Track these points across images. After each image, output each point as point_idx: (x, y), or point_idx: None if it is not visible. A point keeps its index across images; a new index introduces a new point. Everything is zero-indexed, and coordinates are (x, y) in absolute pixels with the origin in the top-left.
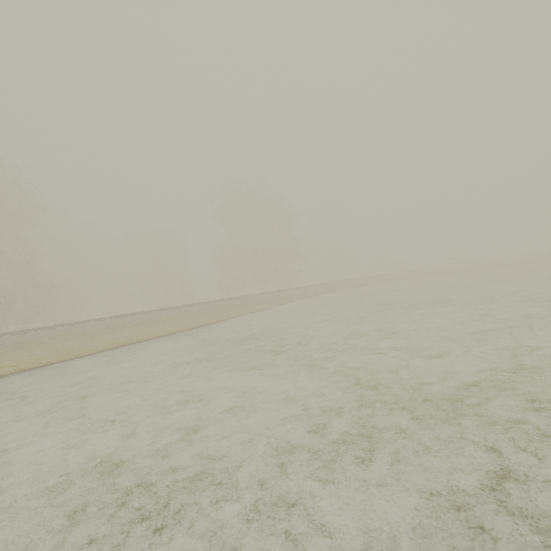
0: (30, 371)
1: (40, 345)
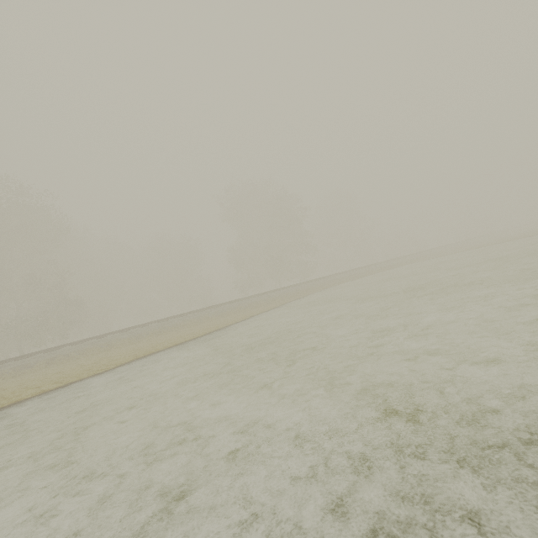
0: (49, 393)
1: (69, 361)
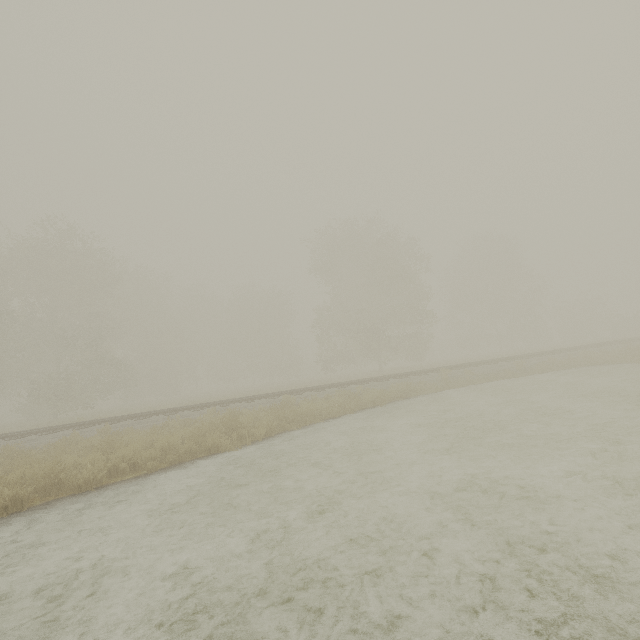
0: None
1: None
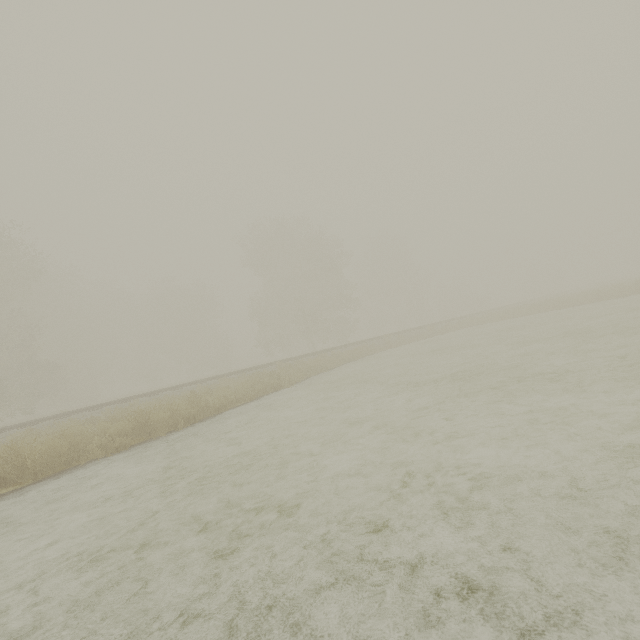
0: None
1: None
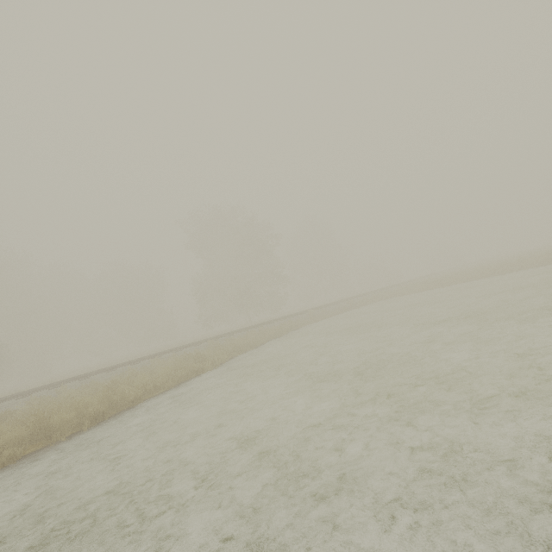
0: None
1: None
